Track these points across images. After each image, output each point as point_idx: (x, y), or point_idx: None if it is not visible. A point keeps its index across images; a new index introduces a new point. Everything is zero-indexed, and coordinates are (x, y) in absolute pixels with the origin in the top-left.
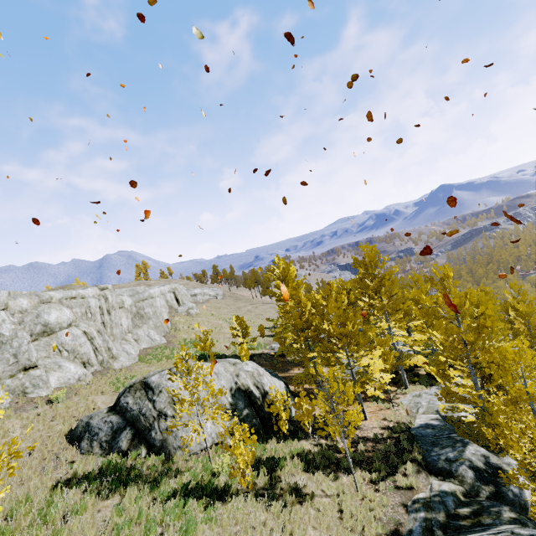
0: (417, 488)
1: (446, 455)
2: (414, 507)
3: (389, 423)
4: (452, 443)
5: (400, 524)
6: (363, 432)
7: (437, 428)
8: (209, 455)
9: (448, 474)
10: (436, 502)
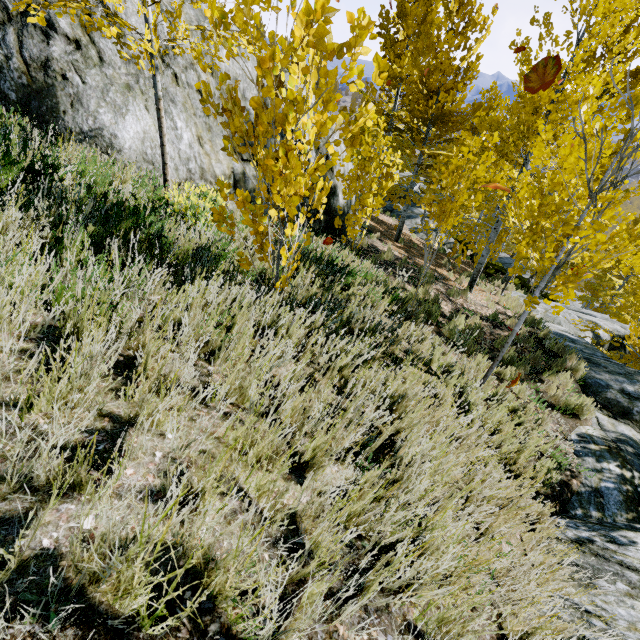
0: (582, 417)
1: (621, 385)
2: (590, 449)
3: (506, 310)
4: (625, 372)
5: (575, 473)
6: (470, 305)
7: (580, 344)
8: (165, 170)
9: (621, 413)
10: (631, 454)
